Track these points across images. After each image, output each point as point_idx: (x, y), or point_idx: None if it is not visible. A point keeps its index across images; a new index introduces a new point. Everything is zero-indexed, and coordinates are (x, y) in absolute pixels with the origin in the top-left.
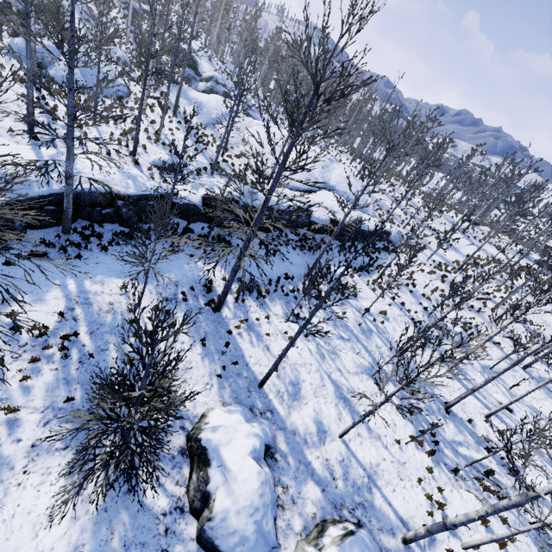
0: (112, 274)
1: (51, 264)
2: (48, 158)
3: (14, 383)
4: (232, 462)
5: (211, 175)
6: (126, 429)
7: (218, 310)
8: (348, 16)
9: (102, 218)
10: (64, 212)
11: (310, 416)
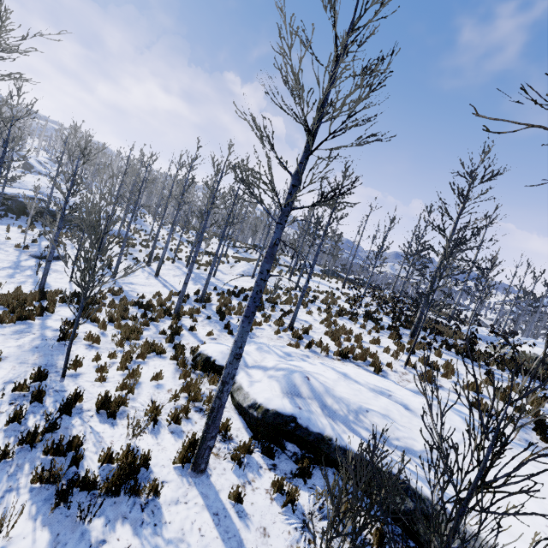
0: None
1: None
2: None
3: None
4: None
5: None
6: None
7: None
8: None
9: None
10: None
11: None
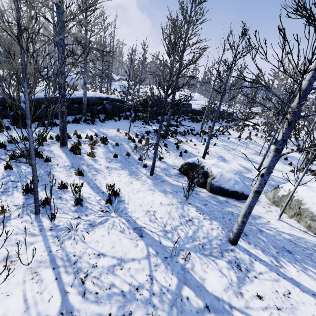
0: (110, 128)
1: (82, 125)
2: None
3: (88, 150)
4: (211, 163)
5: None
6: (159, 129)
7: (166, 137)
8: None
9: (97, 112)
10: (83, 104)
11: (237, 165)
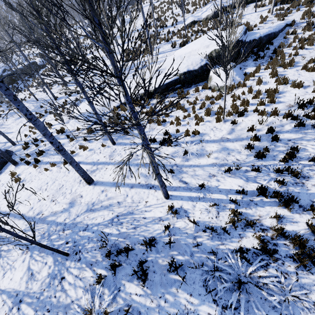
0: None
1: None
2: None
3: None
4: None
5: None
6: None
7: None
8: None
9: None
10: None
11: None
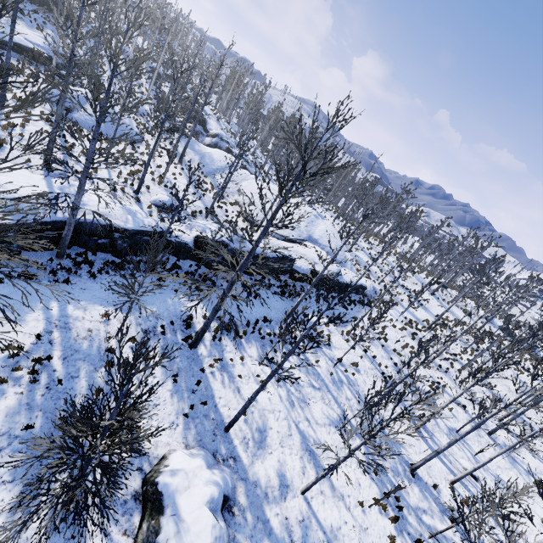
0: (96, 301)
1: (38, 285)
2: (58, 188)
3: None
4: (187, 512)
5: (206, 218)
6: (84, 463)
7: (194, 346)
8: (333, 117)
9: (96, 247)
10: (62, 238)
11: (274, 467)
